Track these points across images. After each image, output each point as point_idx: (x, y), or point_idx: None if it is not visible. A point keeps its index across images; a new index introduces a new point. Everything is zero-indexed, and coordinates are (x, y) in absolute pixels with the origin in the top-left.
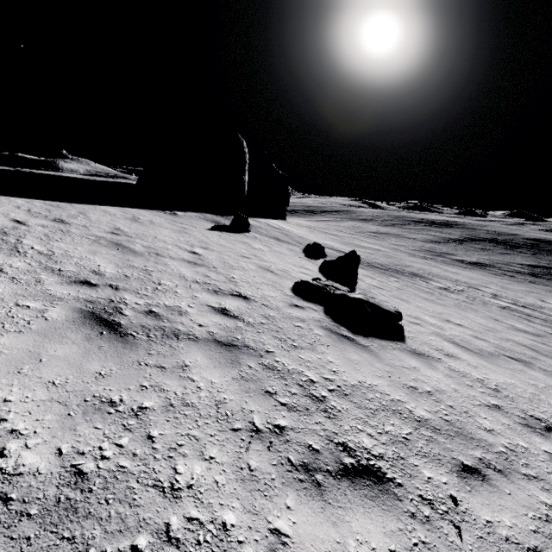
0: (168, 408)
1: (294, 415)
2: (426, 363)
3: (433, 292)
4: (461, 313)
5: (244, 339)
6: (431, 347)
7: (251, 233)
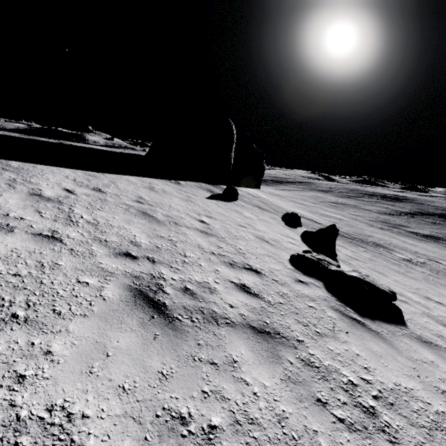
0: (236, 427)
1: (357, 437)
2: (439, 355)
3: (400, 264)
4: (433, 288)
5: (273, 324)
6: (431, 332)
7: (238, 201)
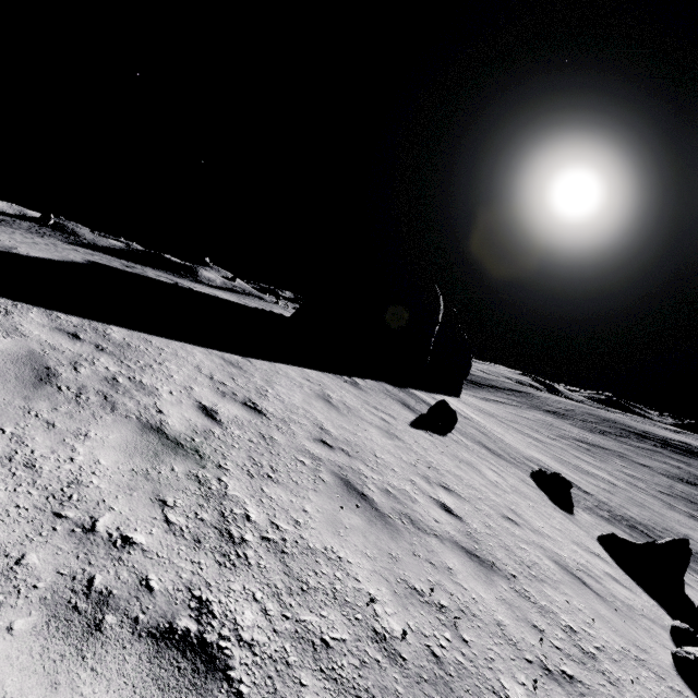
0: None
1: None
2: None
3: None
4: None
5: None
6: None
7: (453, 432)
